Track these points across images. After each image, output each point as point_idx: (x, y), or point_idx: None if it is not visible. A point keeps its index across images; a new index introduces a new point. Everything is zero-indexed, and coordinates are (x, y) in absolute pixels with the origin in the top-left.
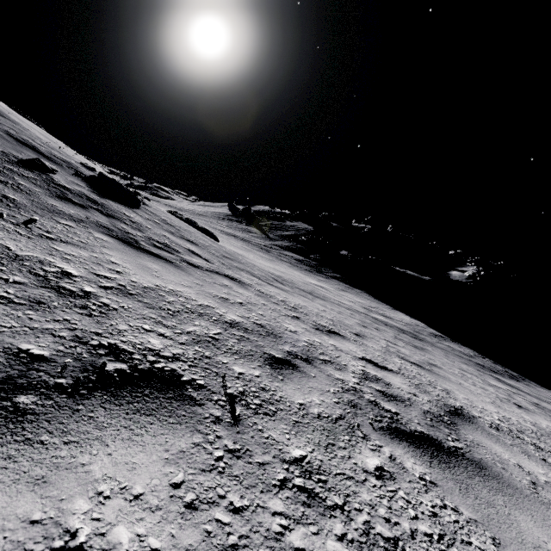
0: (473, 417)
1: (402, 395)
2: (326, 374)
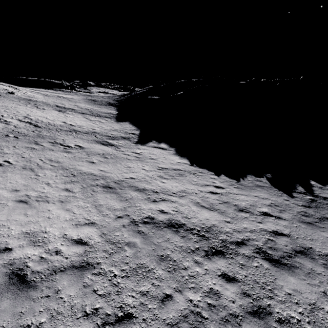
0: None
1: None
2: None
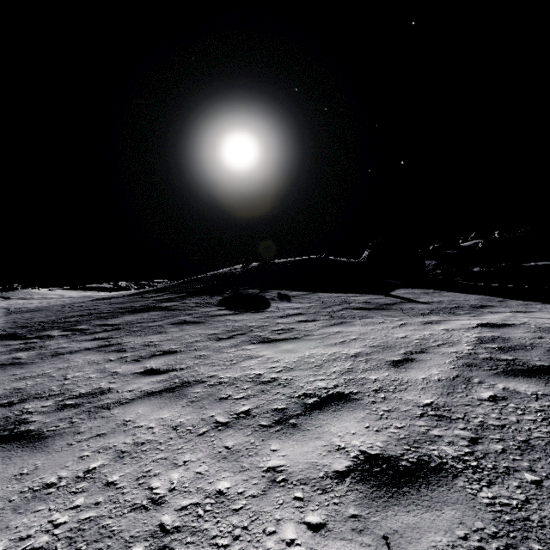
0: None
1: None
2: None
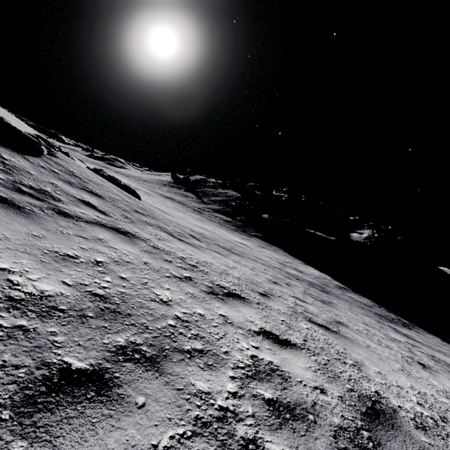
0: (395, 413)
1: (304, 399)
2: (177, 389)
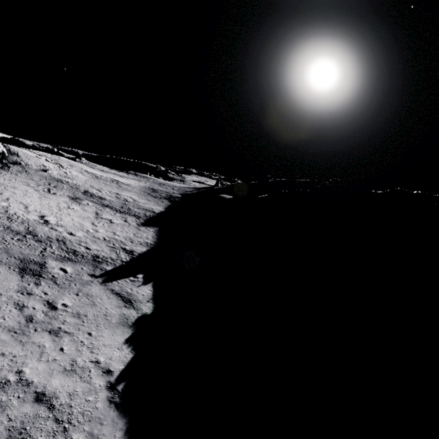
0: None
1: None
2: None
